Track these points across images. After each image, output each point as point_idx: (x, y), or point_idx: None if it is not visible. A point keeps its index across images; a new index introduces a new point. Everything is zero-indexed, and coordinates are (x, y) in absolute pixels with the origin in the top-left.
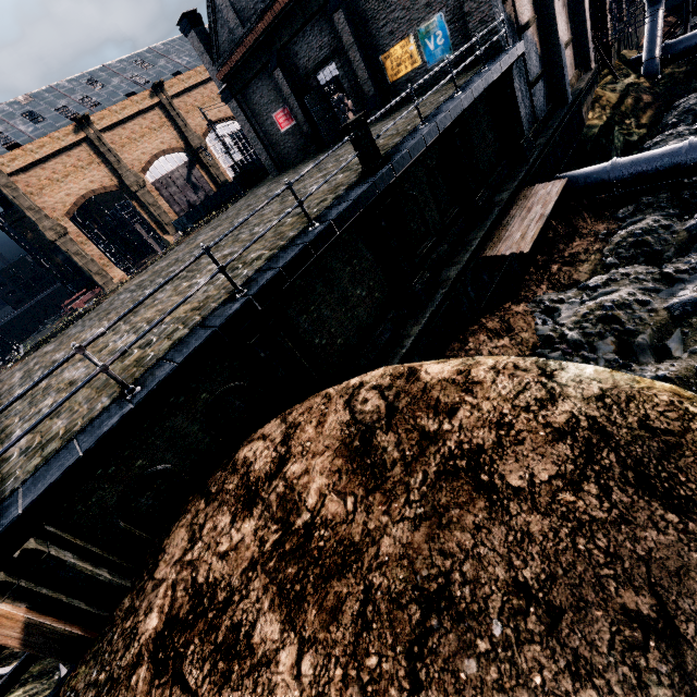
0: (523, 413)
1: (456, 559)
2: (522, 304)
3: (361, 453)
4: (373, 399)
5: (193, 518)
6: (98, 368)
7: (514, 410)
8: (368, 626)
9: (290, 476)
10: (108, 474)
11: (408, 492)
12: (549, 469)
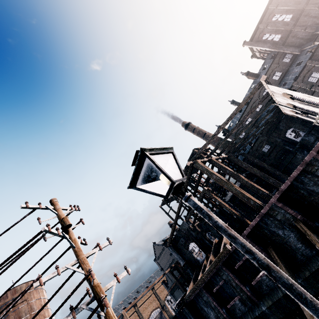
0: None
1: None
2: None
3: None
4: None
5: None
6: None
7: None
8: None
9: None
10: None
11: None
12: None
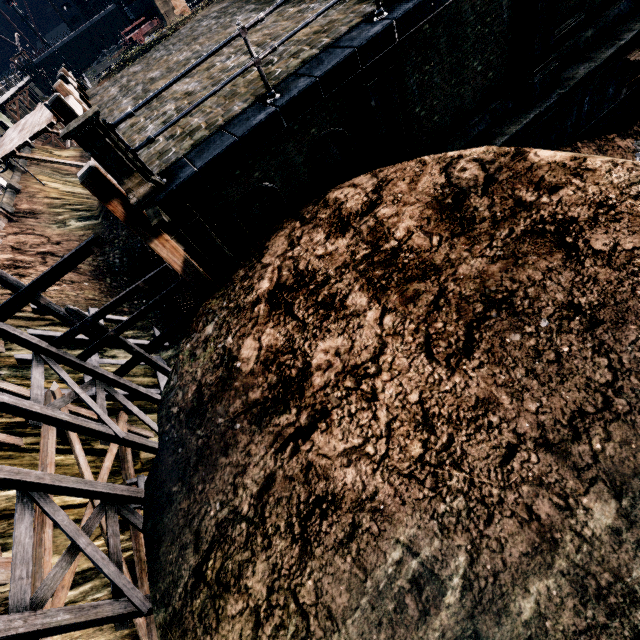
0: (630, 200)
1: (523, 285)
2: (628, 139)
3: (451, 209)
4: (472, 169)
5: (290, 232)
6: (253, 59)
7: (621, 196)
8: (439, 309)
9: (380, 216)
10: (235, 175)
11: (492, 240)
12: (635, 243)
